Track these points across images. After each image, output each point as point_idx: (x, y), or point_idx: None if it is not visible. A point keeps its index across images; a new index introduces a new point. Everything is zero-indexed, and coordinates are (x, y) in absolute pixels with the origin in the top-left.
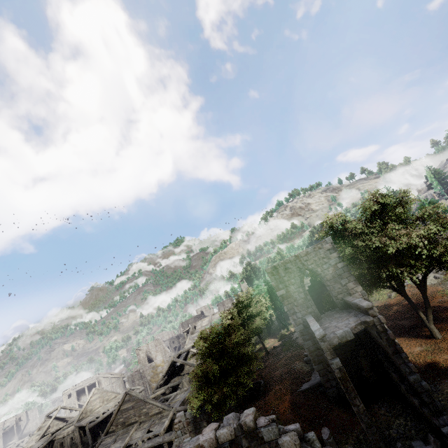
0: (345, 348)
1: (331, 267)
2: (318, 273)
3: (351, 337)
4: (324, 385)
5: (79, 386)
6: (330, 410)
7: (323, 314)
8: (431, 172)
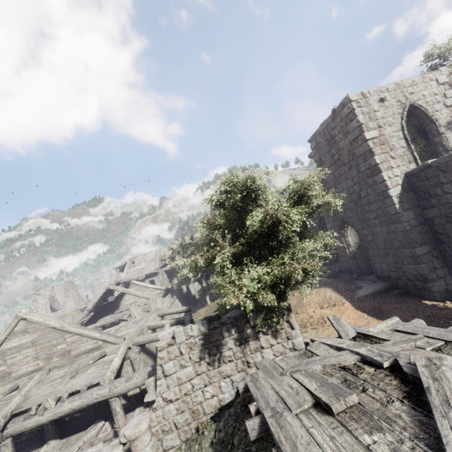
0: None
1: (445, 109)
2: (429, 114)
3: None
4: (427, 276)
5: None
6: (449, 308)
7: None
8: None
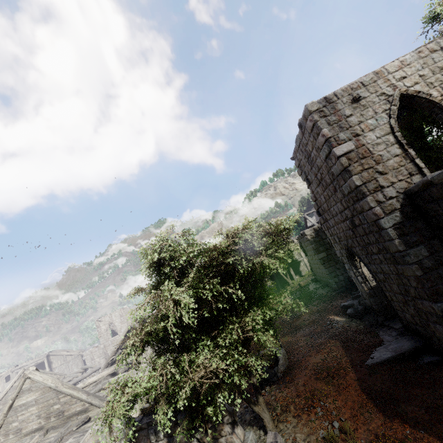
0: None
1: None
2: (434, 99)
3: None
4: None
5: (21, 366)
6: None
7: None
8: None
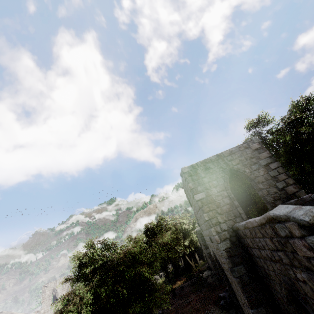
0: None
1: (262, 168)
2: (247, 174)
3: None
4: None
5: None
6: None
7: None
8: None
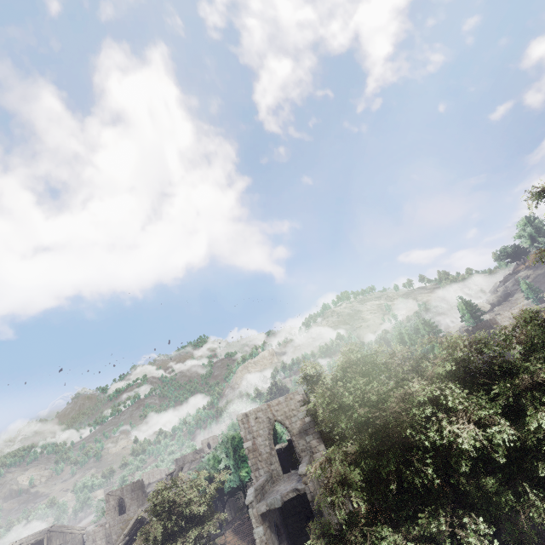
0: (300, 515)
1: (299, 421)
2: (286, 426)
3: (279, 504)
4: None
5: (21, 542)
6: None
7: (289, 472)
8: (462, 303)
